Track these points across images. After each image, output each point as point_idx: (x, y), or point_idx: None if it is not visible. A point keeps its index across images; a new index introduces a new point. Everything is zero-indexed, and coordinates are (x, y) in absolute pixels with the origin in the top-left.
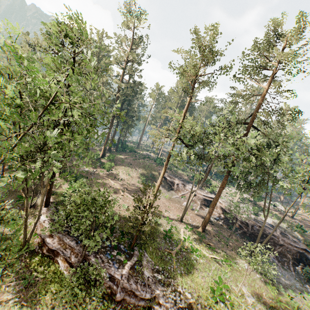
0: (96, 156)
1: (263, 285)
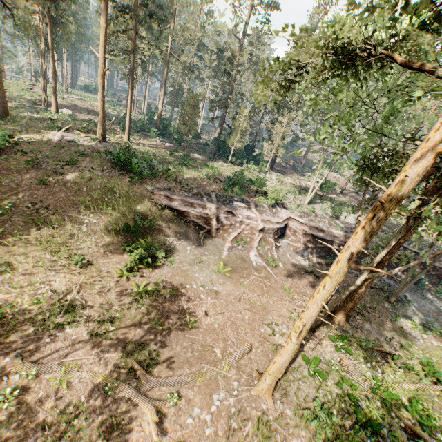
0: None
1: None
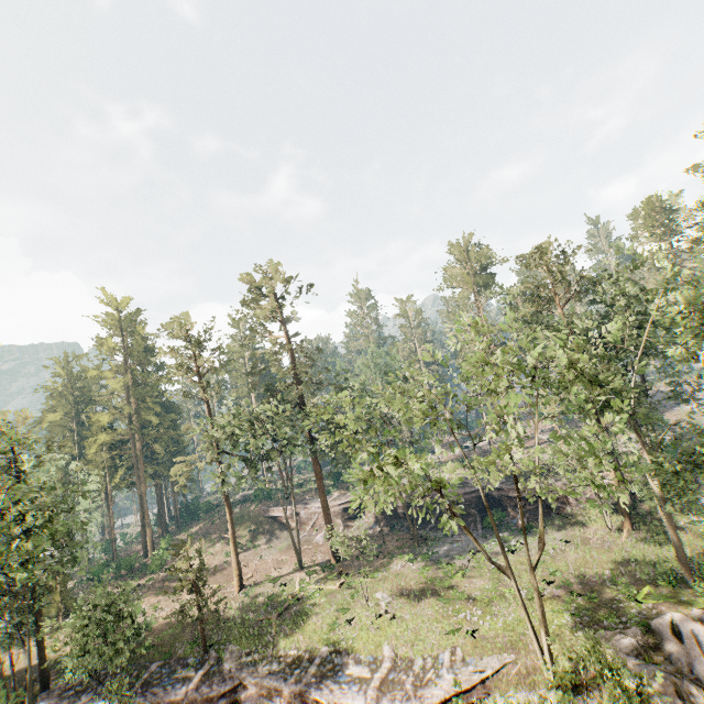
0: (132, 561)
1: (417, 574)
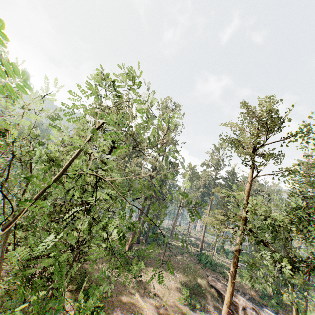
0: (121, 251)
1: None
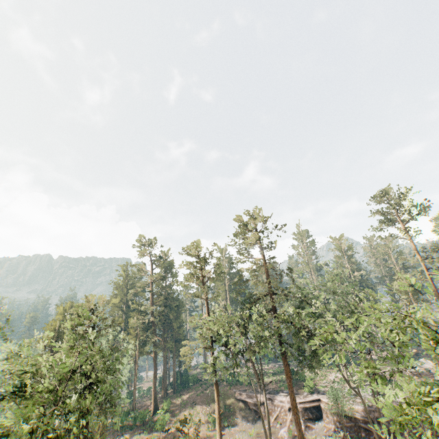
0: (144, 415)
1: None
